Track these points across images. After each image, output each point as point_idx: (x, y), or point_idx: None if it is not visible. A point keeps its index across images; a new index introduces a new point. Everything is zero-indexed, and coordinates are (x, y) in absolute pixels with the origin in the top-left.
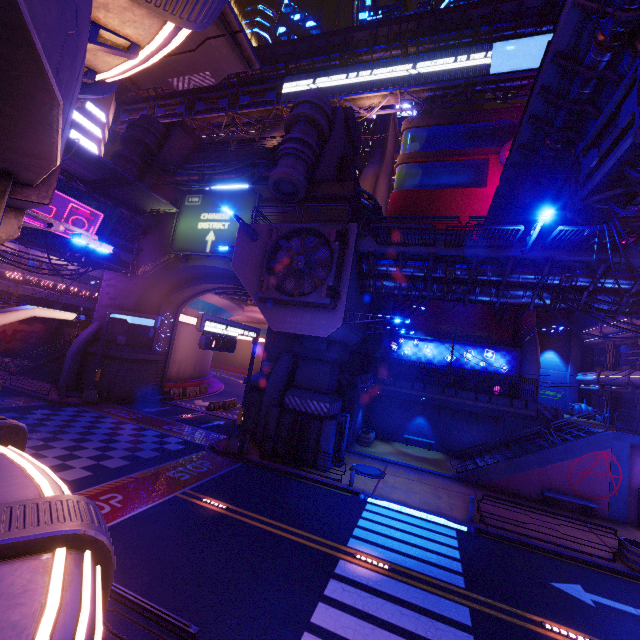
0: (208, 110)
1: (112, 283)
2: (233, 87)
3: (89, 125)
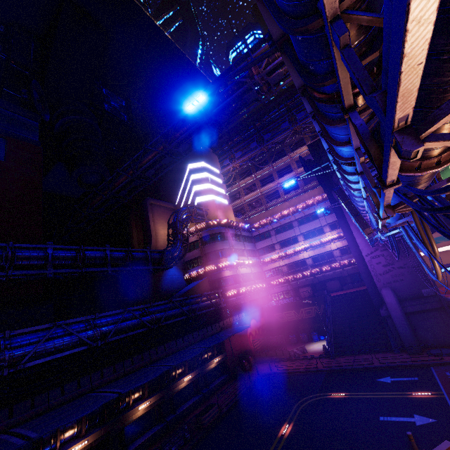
0: (273, 136)
1: (376, 254)
2: (282, 114)
3: (217, 180)
